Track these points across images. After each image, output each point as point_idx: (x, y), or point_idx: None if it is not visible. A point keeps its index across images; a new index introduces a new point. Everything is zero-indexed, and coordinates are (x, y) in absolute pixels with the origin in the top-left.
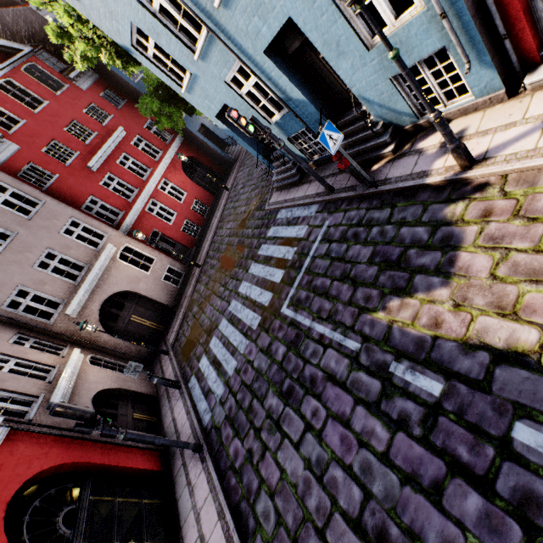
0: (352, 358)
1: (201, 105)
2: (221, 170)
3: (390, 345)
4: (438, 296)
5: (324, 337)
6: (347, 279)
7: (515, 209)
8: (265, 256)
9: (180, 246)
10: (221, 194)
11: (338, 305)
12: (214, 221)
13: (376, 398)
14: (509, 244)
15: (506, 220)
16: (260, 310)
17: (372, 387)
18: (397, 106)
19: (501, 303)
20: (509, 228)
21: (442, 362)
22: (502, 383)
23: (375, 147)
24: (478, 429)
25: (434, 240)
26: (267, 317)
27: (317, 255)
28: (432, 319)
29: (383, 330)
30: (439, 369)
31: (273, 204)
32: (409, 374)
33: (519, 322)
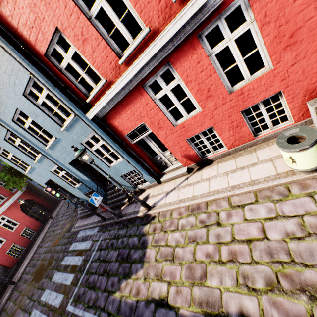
0: None
1: (36, 178)
2: (50, 205)
3: (120, 314)
4: (139, 275)
5: None
6: (105, 273)
7: (161, 227)
8: (65, 265)
9: (1, 267)
10: (48, 221)
11: (99, 293)
12: (37, 241)
13: None
14: (160, 243)
15: (159, 232)
16: (53, 312)
17: None
18: (126, 184)
19: (158, 273)
20: (160, 236)
21: (139, 316)
22: None
23: (122, 198)
24: None
25: (140, 244)
26: None
27: (94, 260)
28: (136, 289)
29: (117, 304)
30: None
31: (76, 228)
32: None
33: (162, 282)
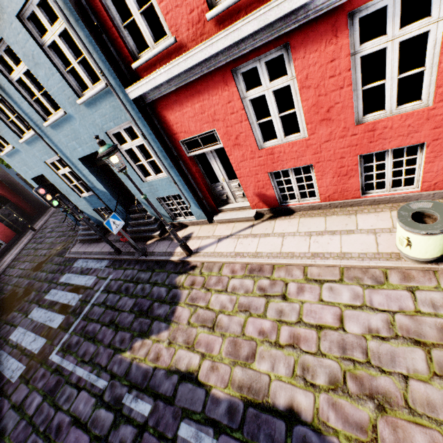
0: (99, 396)
1: (19, 168)
2: (33, 210)
3: (128, 379)
4: (162, 337)
5: (82, 380)
6: (113, 324)
7: (203, 282)
8: (51, 301)
9: None
10: (26, 233)
11: (100, 348)
12: (7, 258)
13: (107, 431)
14: (198, 303)
15: (199, 288)
16: (28, 358)
17: (107, 420)
18: (162, 211)
19: (189, 340)
20: (200, 293)
21: (155, 387)
22: (180, 396)
23: (150, 230)
24: (163, 435)
25: (168, 297)
26: (33, 366)
27: (97, 303)
28: (156, 354)
29: (126, 367)
30: (152, 393)
31: (73, 253)
32: (134, 402)
33: (194, 352)
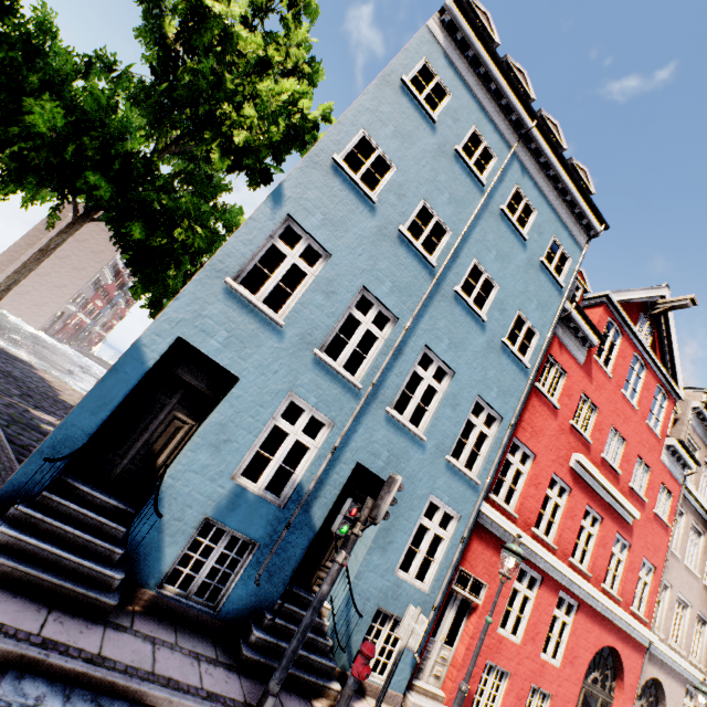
0: None
1: (203, 310)
2: None
3: None
4: None
5: None
6: None
7: None
8: None
9: None
10: None
11: None
12: None
13: None
14: None
15: None
16: None
17: None
18: (355, 635)
19: None
20: None
21: None
22: None
23: (316, 666)
24: None
25: None
26: None
27: None
28: None
29: None
30: None
31: None
32: None
33: None
